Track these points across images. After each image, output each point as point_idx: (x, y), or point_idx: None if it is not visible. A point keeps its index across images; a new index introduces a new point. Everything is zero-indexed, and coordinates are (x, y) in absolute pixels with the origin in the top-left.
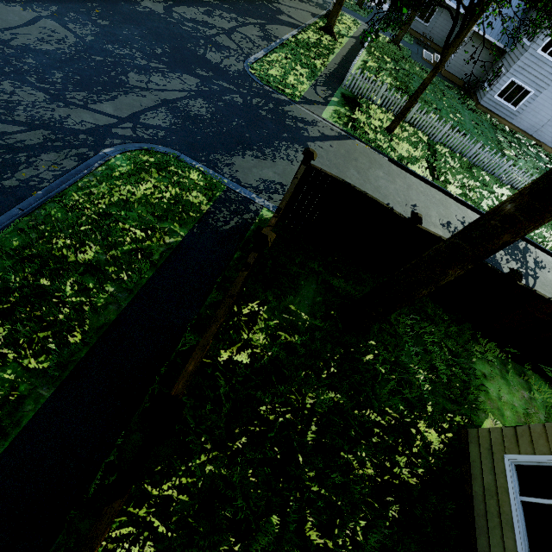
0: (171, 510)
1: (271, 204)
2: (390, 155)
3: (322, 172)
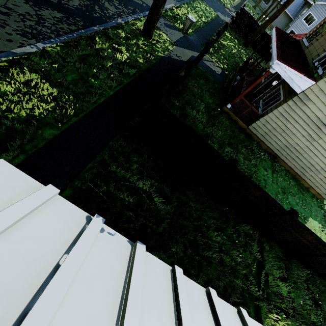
0: (223, 43)
1: None
2: None
3: (245, 10)
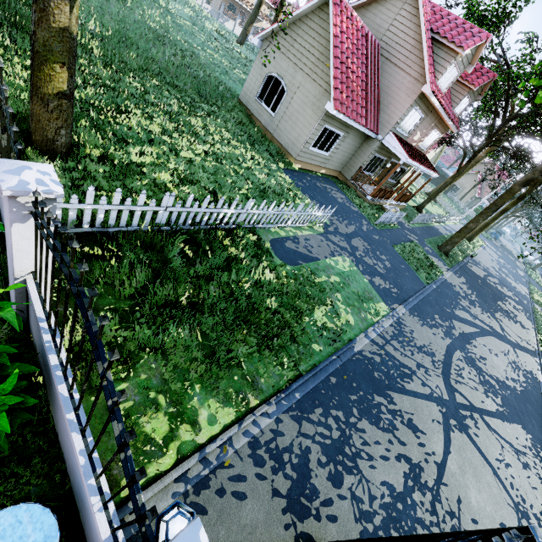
0: None
1: None
2: None
3: None
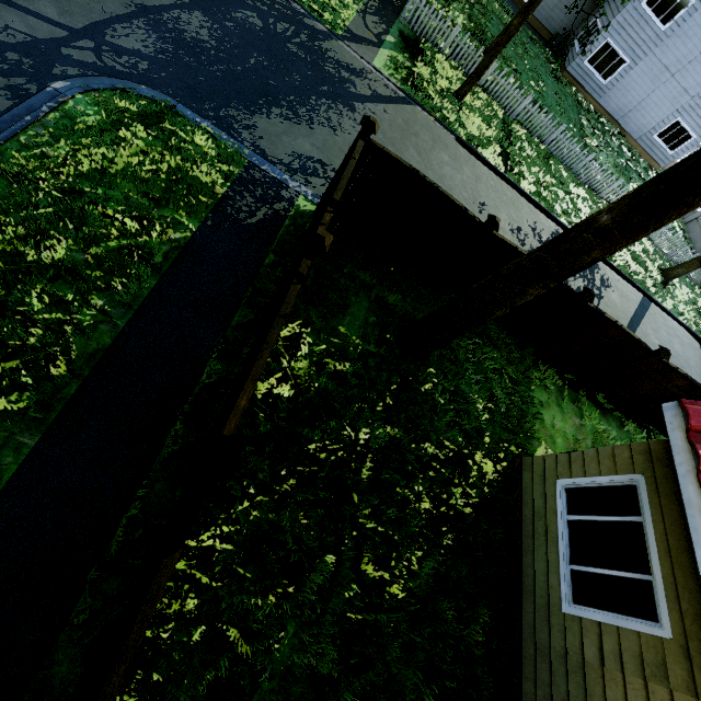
0: (213, 560)
1: (309, 191)
2: (458, 133)
3: (384, 153)
